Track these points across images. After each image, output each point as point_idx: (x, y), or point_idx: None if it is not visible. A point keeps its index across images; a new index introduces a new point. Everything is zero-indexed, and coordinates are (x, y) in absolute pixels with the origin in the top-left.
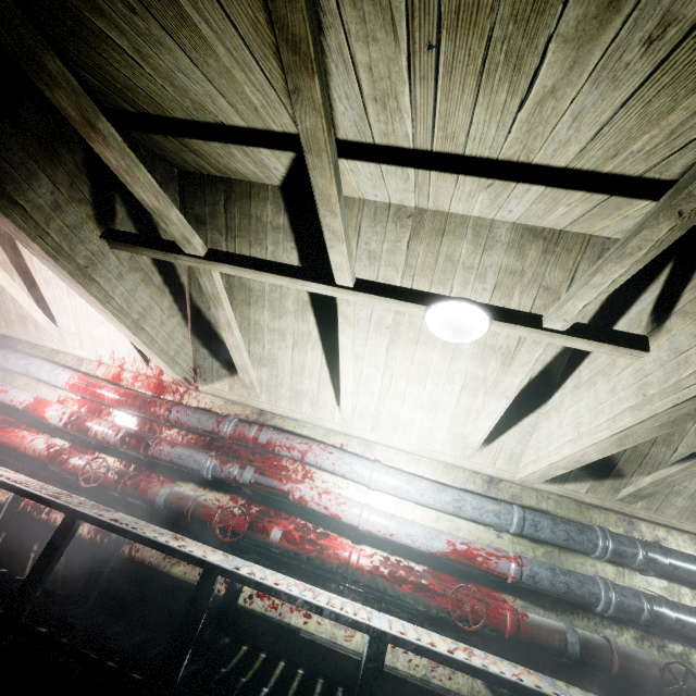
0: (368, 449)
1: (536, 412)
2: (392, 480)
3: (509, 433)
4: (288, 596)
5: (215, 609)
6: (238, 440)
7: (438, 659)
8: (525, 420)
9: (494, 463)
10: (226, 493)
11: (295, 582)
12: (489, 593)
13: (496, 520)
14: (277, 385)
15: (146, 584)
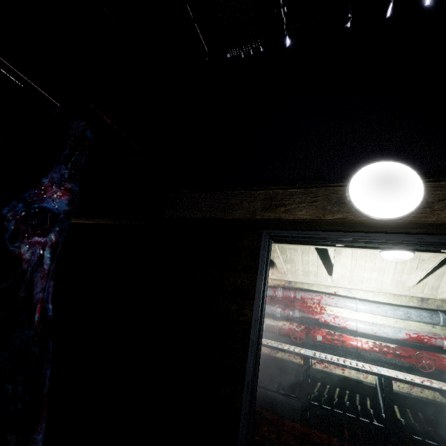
0: (349, 292)
1: (443, 267)
2: (368, 307)
3: (429, 277)
4: (342, 365)
5: (300, 369)
6: (286, 298)
7: (417, 385)
8: (437, 271)
9: (422, 291)
10: (287, 321)
11: (335, 357)
12: (434, 354)
13: (430, 321)
14: (296, 270)
15: (268, 361)
